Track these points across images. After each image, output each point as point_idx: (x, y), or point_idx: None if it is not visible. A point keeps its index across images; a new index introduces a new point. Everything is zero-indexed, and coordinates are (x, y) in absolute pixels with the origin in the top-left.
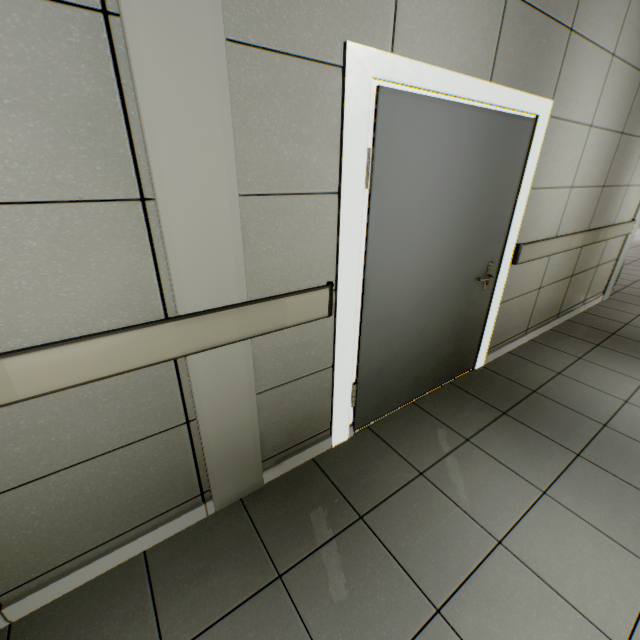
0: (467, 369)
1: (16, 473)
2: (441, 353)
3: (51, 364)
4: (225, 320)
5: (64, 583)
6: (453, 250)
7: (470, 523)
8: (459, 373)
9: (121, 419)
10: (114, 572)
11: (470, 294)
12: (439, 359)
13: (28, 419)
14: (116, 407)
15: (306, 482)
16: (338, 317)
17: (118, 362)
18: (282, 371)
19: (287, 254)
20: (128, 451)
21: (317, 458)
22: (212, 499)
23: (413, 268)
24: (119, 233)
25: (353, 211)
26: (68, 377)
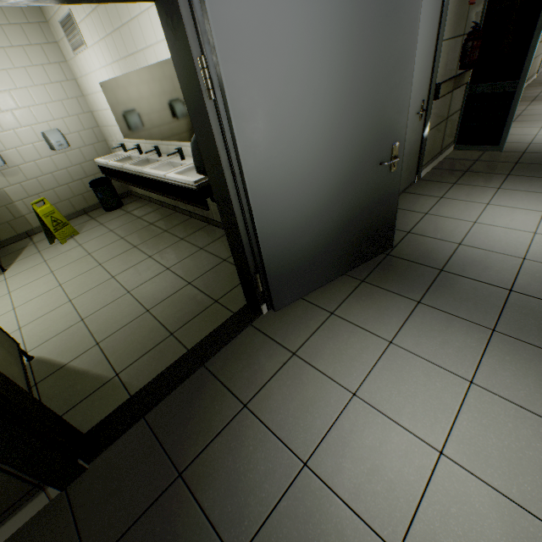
0: None
1: None
2: None
3: None
4: None
5: None
6: None
7: None
8: None
9: None
10: None
11: None
12: None
13: None
14: None
15: None
16: None
17: None
18: None
19: None
20: None
21: None
22: None
23: None
24: None
25: None
26: None
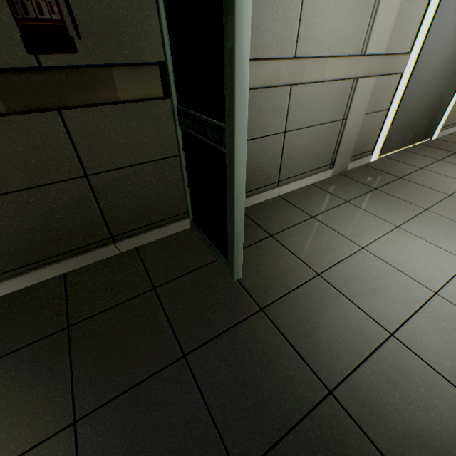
0: (428, 138)
1: (303, 121)
2: (424, 120)
3: (335, 66)
4: (377, 62)
5: (292, 186)
6: (455, 46)
7: (453, 179)
8: (424, 139)
9: (330, 108)
10: (304, 188)
11: (450, 82)
12: (422, 124)
13: (315, 95)
14: (332, 100)
15: (366, 170)
16: (402, 77)
17: (346, 73)
18: (373, 105)
19: (401, 30)
20: (325, 127)
21: (365, 165)
22: (333, 169)
23: (437, 54)
24: (367, 4)
25: (432, 7)
26: (335, 75)
